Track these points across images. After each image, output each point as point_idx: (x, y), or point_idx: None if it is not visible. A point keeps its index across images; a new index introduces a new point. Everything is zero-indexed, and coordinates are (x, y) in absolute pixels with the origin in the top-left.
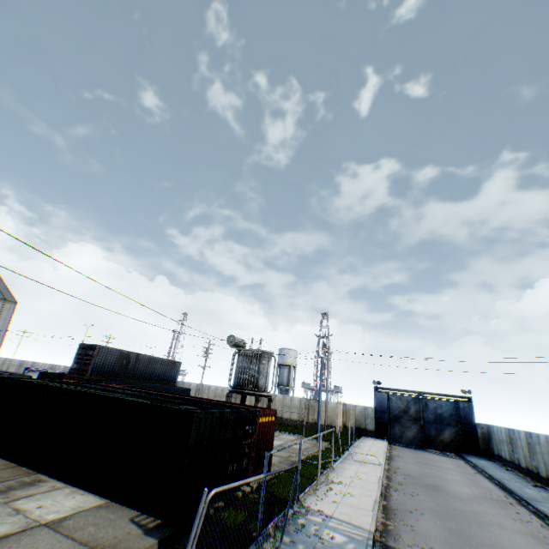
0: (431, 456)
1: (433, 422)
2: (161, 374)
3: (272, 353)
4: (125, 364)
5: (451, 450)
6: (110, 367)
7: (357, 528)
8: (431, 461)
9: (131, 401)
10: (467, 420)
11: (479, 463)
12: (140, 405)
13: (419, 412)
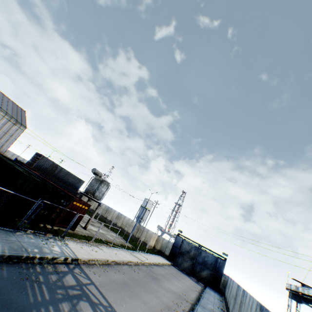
0: (185, 277)
1: (200, 263)
2: (71, 182)
3: (109, 183)
4: (54, 169)
5: (204, 282)
6: (45, 168)
7: (72, 253)
8: (180, 277)
9: (11, 164)
10: (219, 270)
11: (208, 291)
12: (12, 167)
13: (195, 255)
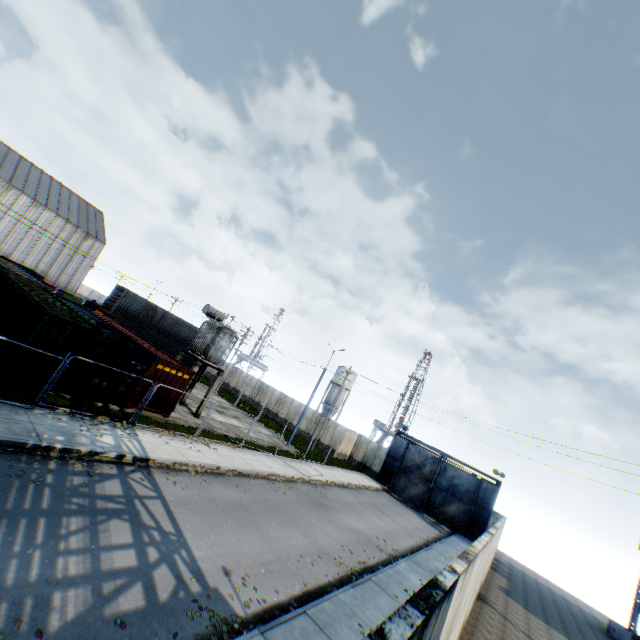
0: (406, 513)
1: (444, 490)
2: (187, 338)
3: (235, 332)
4: (151, 315)
5: (450, 526)
6: (135, 312)
7: (139, 450)
8: (392, 511)
9: (36, 299)
10: (483, 503)
11: (452, 541)
12: (37, 303)
13: (434, 474)
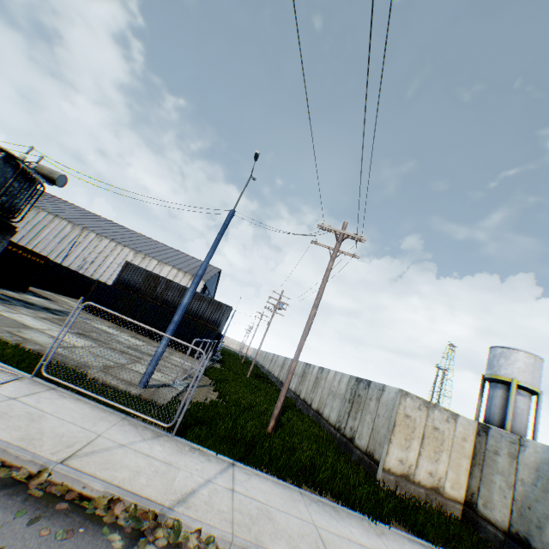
0: None
1: None
2: (198, 311)
3: (0, 148)
4: (153, 286)
5: None
6: (136, 284)
7: None
8: None
9: None
10: None
11: None
12: None
13: None
